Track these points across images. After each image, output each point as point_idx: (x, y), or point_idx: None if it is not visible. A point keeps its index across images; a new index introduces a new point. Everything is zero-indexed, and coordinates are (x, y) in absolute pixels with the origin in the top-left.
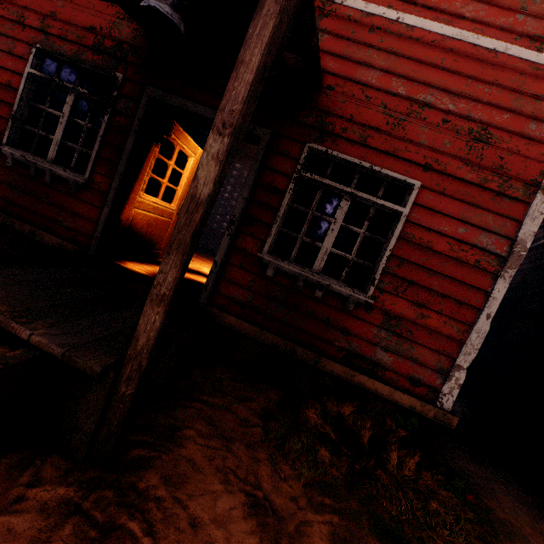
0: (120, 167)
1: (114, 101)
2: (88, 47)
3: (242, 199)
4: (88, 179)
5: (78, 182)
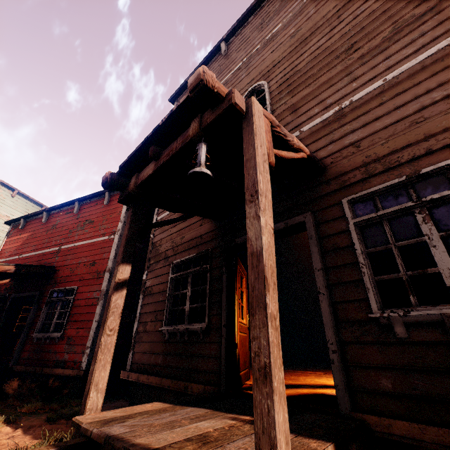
0: None
1: (5, 303)
2: (3, 290)
3: (29, 317)
4: None
5: None
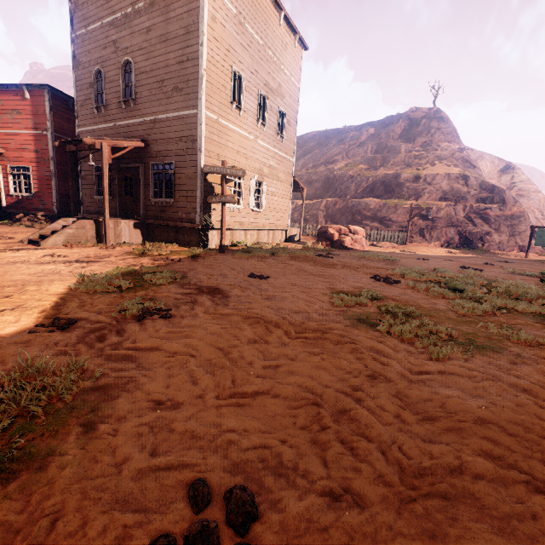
0: None
1: None
2: None
3: (0, 182)
4: None
5: None
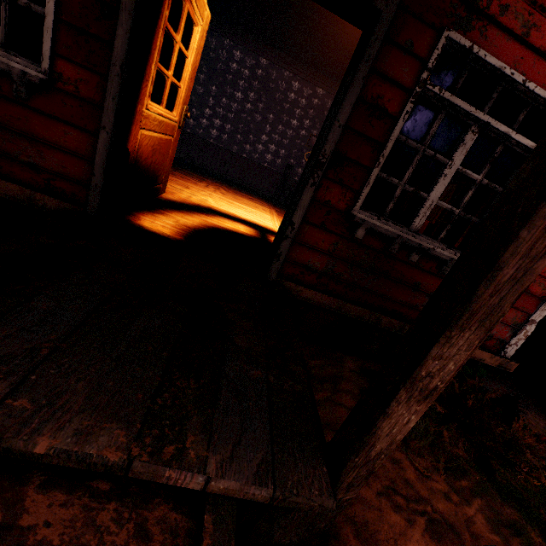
0: (116, 50)
1: None
2: None
3: (338, 127)
4: (49, 72)
5: (31, 77)
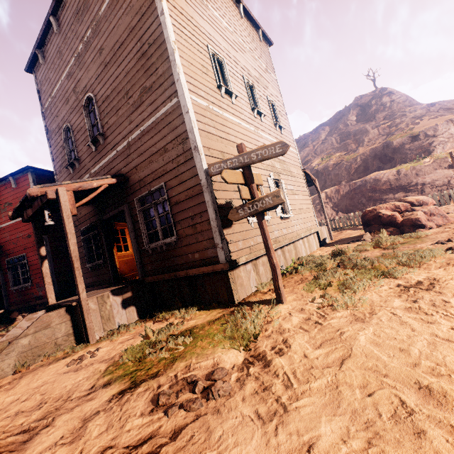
0: None
1: None
2: None
3: (1, 280)
4: None
5: None
